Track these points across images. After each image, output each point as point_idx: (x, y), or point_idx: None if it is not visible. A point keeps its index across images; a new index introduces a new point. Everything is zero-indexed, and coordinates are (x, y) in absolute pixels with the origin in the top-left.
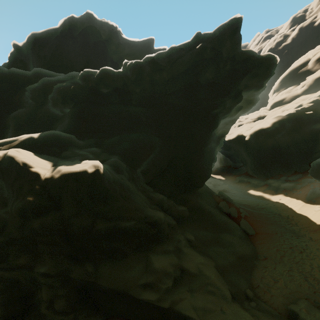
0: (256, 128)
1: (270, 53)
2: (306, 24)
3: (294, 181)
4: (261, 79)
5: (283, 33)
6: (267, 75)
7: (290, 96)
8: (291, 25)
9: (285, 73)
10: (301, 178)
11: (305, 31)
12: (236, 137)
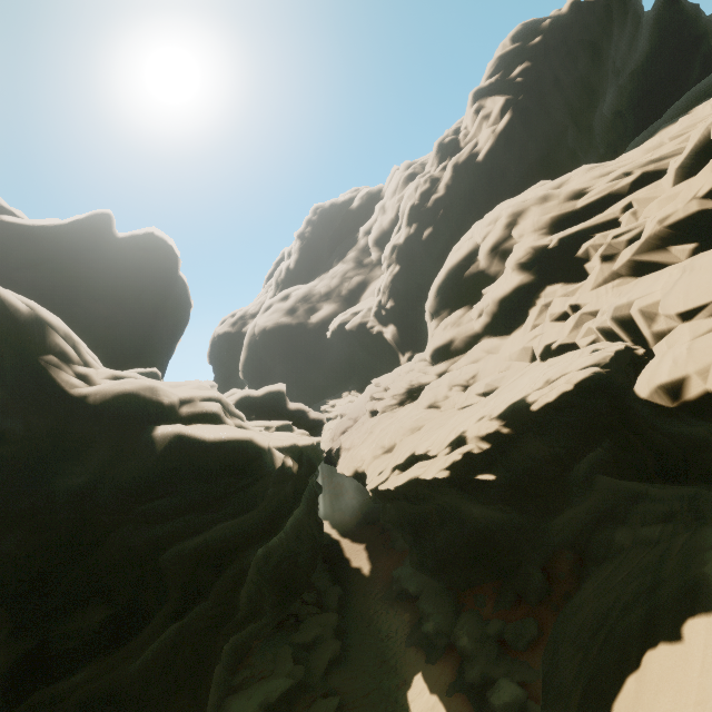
0: (376, 487)
1: (185, 428)
2: (462, 158)
3: (521, 656)
4: (222, 502)
5: (428, 174)
6: (236, 486)
7: (462, 335)
8: (440, 159)
9: (440, 275)
10: (537, 643)
11: (466, 172)
12: (356, 475)
